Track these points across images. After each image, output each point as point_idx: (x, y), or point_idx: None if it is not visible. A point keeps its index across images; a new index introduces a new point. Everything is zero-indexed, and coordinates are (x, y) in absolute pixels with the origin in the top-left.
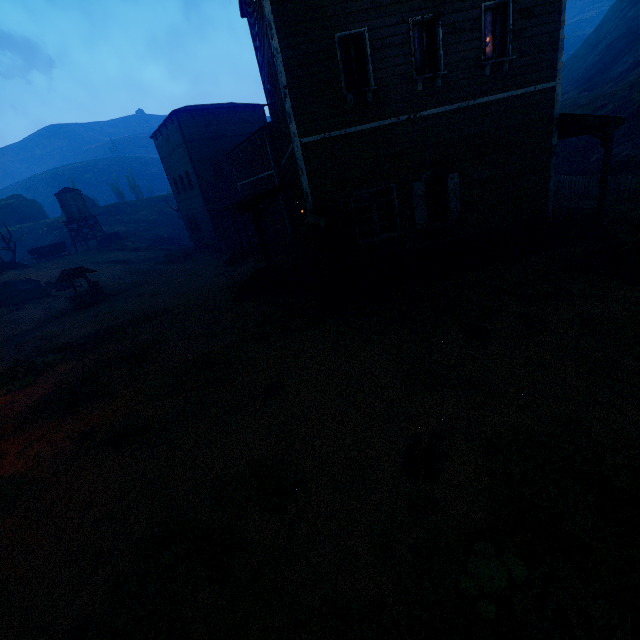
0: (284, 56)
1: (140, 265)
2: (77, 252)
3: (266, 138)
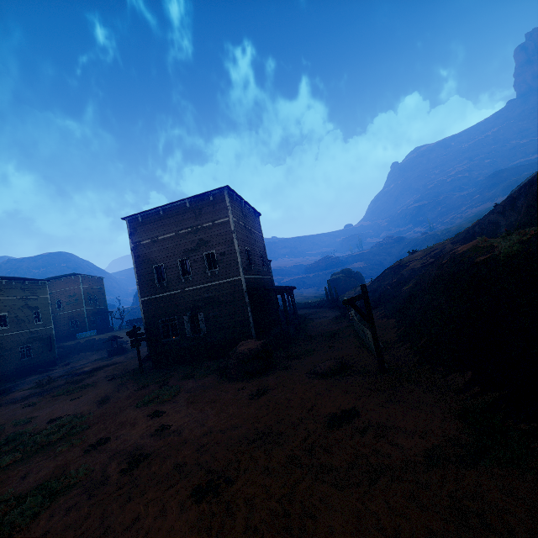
0: (138, 273)
1: None
2: None
3: None
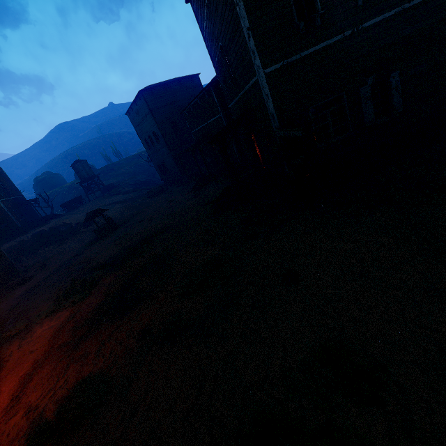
0: (245, 3)
1: (132, 202)
2: (90, 201)
3: (212, 91)
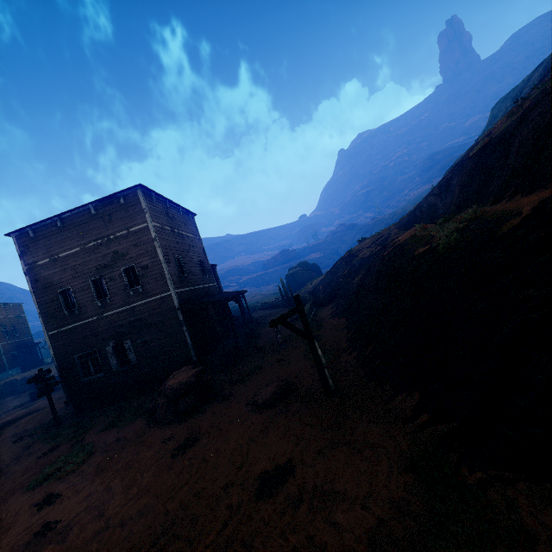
0: (38, 301)
1: None
2: None
3: None
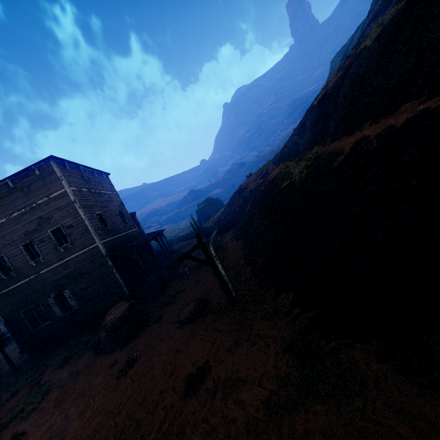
0: None
1: None
2: None
3: None
